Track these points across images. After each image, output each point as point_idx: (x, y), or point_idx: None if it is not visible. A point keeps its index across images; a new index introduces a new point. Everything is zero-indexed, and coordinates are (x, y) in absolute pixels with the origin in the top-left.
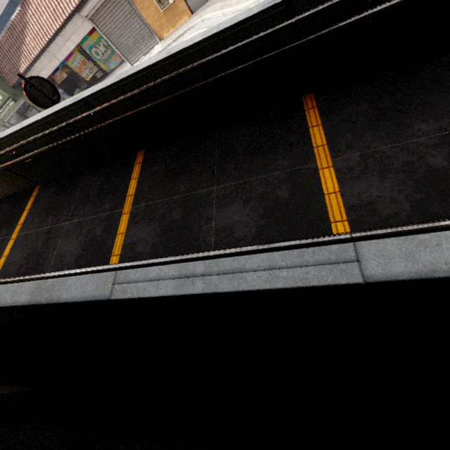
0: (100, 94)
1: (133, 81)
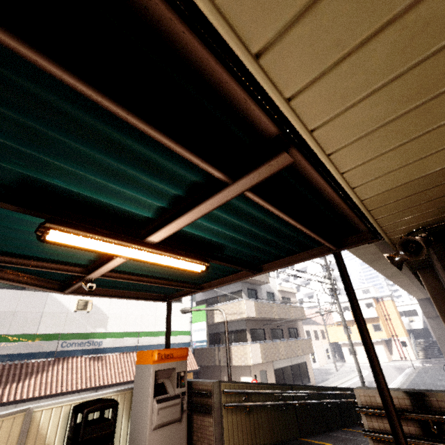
0: (336, 388)
1: (342, 389)
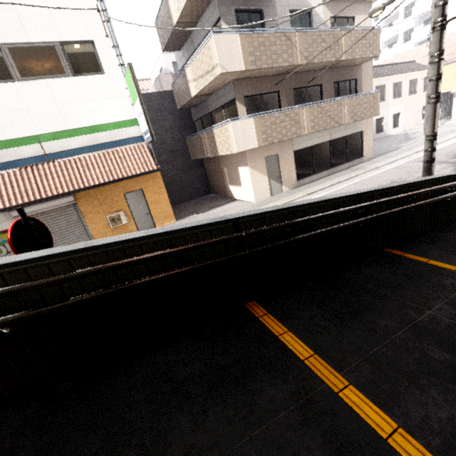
0: (256, 217)
1: (294, 212)
